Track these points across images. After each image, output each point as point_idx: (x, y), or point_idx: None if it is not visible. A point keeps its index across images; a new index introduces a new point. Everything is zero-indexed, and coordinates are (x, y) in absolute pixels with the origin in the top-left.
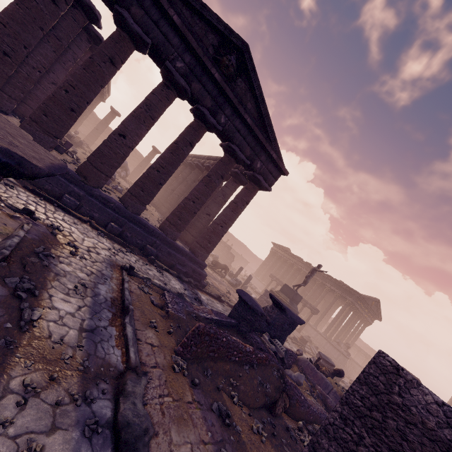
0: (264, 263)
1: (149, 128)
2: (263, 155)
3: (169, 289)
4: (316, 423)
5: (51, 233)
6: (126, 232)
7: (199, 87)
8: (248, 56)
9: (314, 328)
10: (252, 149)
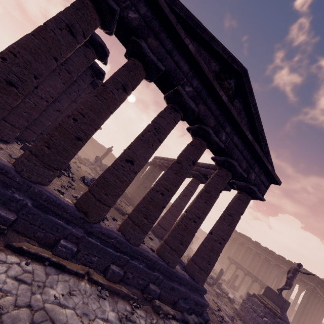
0: None
1: (155, 150)
2: (256, 166)
3: None
4: None
5: None
6: (127, 272)
7: (204, 109)
8: (246, 79)
9: None
10: (247, 162)
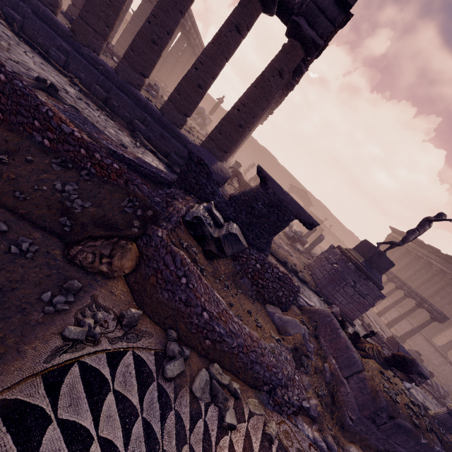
0: None
1: None
2: None
3: (105, 133)
4: (234, 374)
5: None
6: (113, 100)
7: None
8: None
9: (440, 352)
10: None
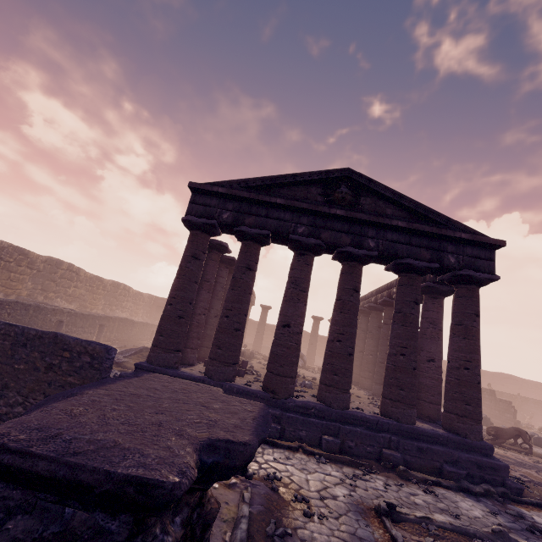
0: None
1: (305, 302)
2: (447, 245)
3: (474, 529)
4: None
5: (271, 490)
6: (345, 441)
7: (329, 234)
8: (356, 175)
9: None
10: (428, 248)
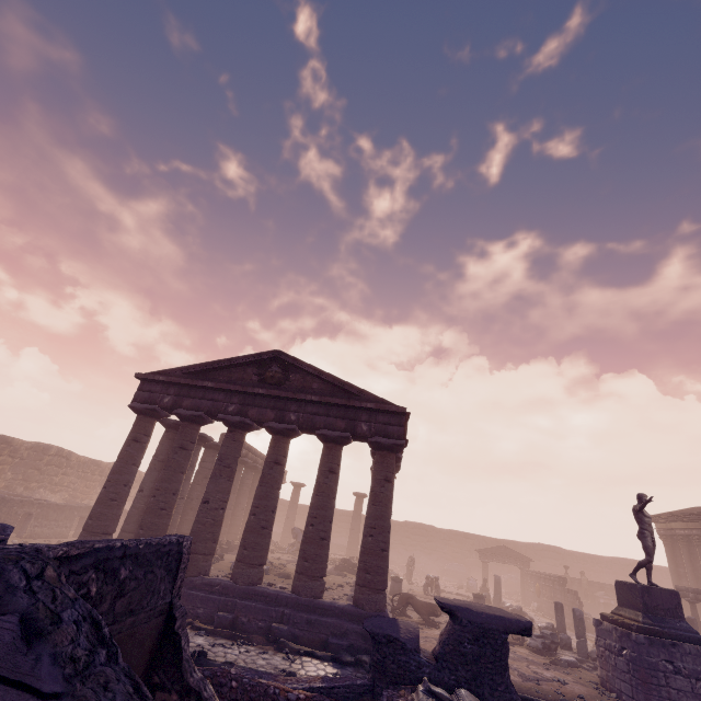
0: (674, 573)
1: (229, 477)
2: (361, 414)
3: (267, 671)
4: None
5: None
6: (240, 617)
7: (256, 411)
8: (284, 355)
9: None
10: (344, 418)
